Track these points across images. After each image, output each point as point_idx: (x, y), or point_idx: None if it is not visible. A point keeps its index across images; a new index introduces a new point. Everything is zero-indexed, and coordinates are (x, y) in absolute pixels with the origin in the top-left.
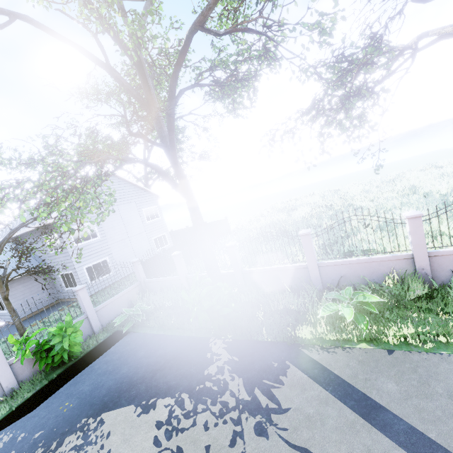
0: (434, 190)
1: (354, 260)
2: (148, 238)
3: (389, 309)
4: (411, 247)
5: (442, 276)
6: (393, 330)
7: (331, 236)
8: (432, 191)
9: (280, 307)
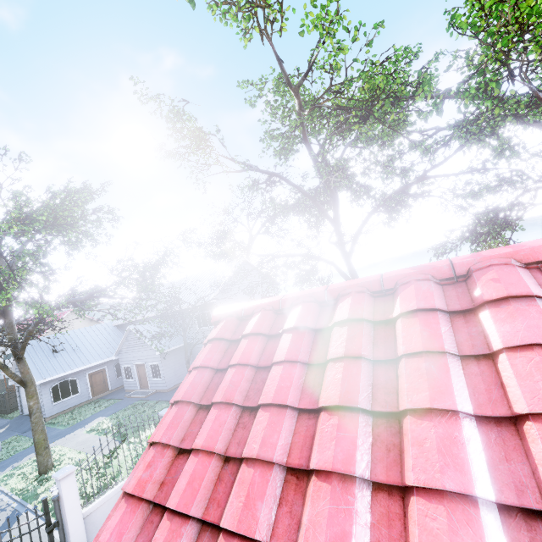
0: None
1: None
2: None
3: None
4: None
5: None
6: None
7: None
8: None
9: None
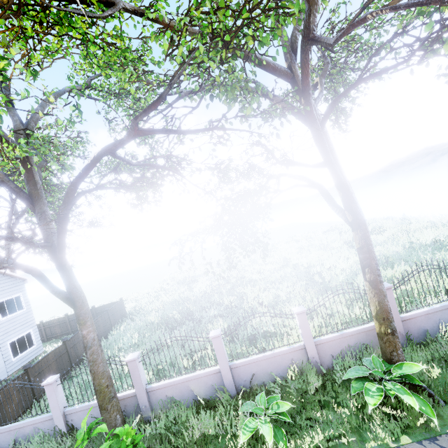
0: (299, 262)
1: (261, 356)
2: (1, 343)
3: (298, 408)
4: (302, 338)
5: (326, 361)
6: (308, 442)
7: (234, 317)
8: (298, 263)
9: (196, 436)
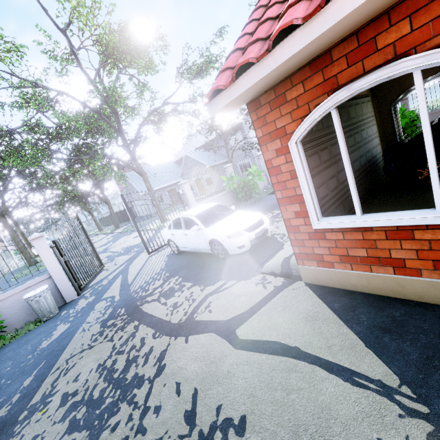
0: None
1: None
2: None
3: None
4: None
5: None
6: None
7: None
8: None
9: None
